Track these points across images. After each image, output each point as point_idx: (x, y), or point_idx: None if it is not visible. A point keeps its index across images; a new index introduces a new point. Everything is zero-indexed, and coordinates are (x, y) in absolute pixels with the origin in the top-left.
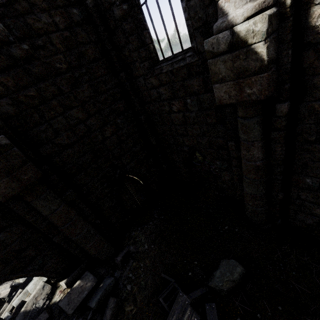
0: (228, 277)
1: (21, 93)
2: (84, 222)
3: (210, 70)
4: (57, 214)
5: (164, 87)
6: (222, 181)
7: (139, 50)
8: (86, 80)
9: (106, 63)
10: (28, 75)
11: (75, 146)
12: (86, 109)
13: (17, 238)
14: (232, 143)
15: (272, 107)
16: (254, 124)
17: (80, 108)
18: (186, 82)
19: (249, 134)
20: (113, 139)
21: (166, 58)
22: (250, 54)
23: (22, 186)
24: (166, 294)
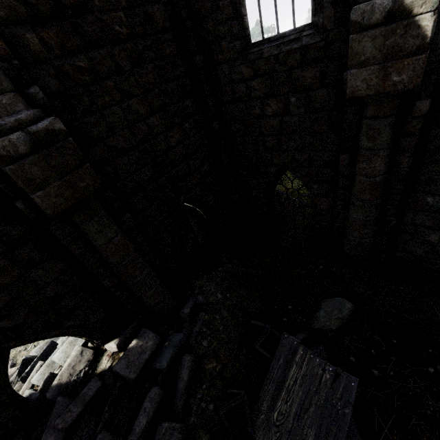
0: (336, 314)
1: (67, 60)
2: (143, 261)
3: (351, 49)
4: (114, 245)
5: (259, 80)
6: (316, 212)
7: (230, 23)
8: (151, 58)
9: (177, 38)
10: (77, 35)
11: (132, 154)
12: (148, 101)
13: (54, 279)
14: (346, 156)
15: (409, 105)
16: (386, 126)
17: (141, 98)
18: (295, 73)
19: (376, 140)
20: (178, 151)
21: (267, 38)
22: (410, 28)
23: (77, 197)
24: (262, 341)
